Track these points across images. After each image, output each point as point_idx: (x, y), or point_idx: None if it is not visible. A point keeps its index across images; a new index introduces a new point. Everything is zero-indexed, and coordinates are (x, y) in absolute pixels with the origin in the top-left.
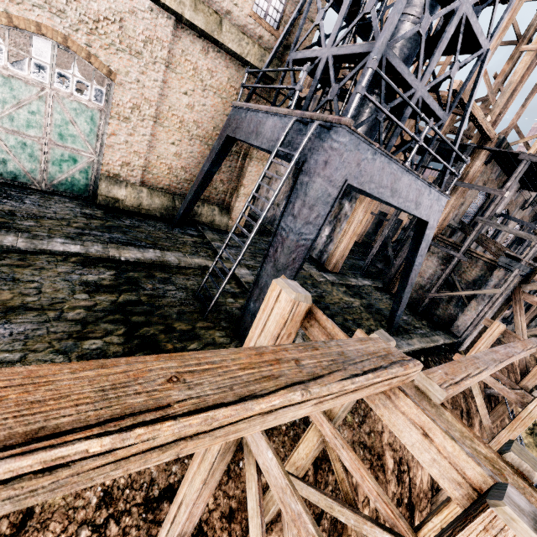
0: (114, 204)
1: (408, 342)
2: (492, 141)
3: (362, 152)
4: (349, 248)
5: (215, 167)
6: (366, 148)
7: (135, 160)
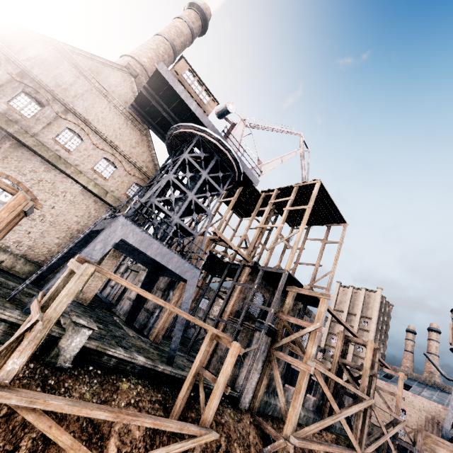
0: None
1: (175, 369)
2: (250, 262)
3: (132, 228)
4: (168, 323)
5: (77, 249)
6: (135, 227)
7: (26, 241)
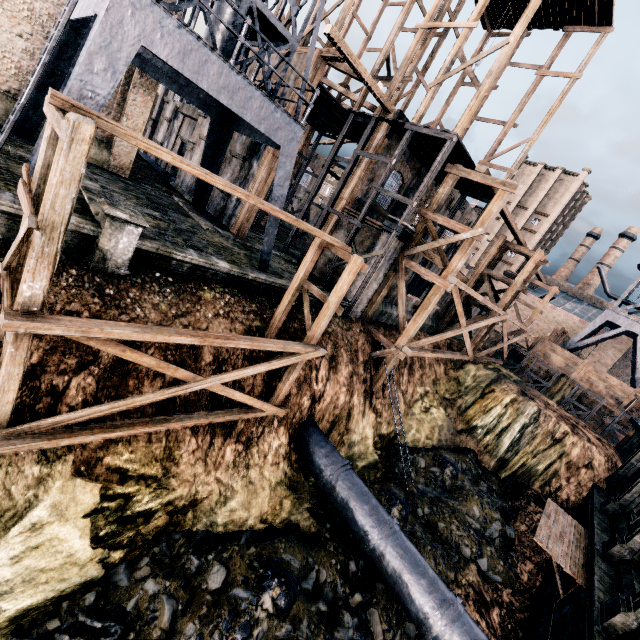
0: None
1: (270, 277)
2: (391, 113)
3: (157, 17)
4: (255, 211)
5: (68, 68)
6: (162, 15)
7: None
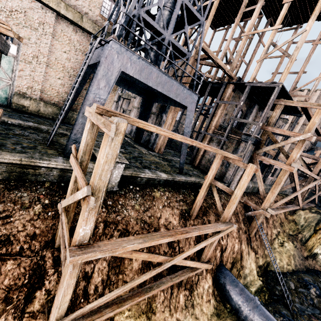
0: (22, 109)
1: (186, 177)
2: (234, 79)
3: (128, 56)
4: (166, 139)
5: (80, 88)
6: (131, 54)
7: (36, 86)
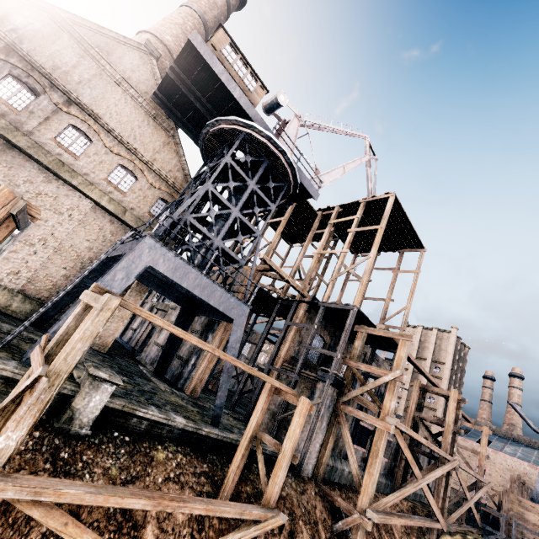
0: None
1: (222, 431)
2: (307, 297)
3: (163, 252)
4: (208, 373)
5: (90, 282)
6: (166, 251)
7: (24, 272)
